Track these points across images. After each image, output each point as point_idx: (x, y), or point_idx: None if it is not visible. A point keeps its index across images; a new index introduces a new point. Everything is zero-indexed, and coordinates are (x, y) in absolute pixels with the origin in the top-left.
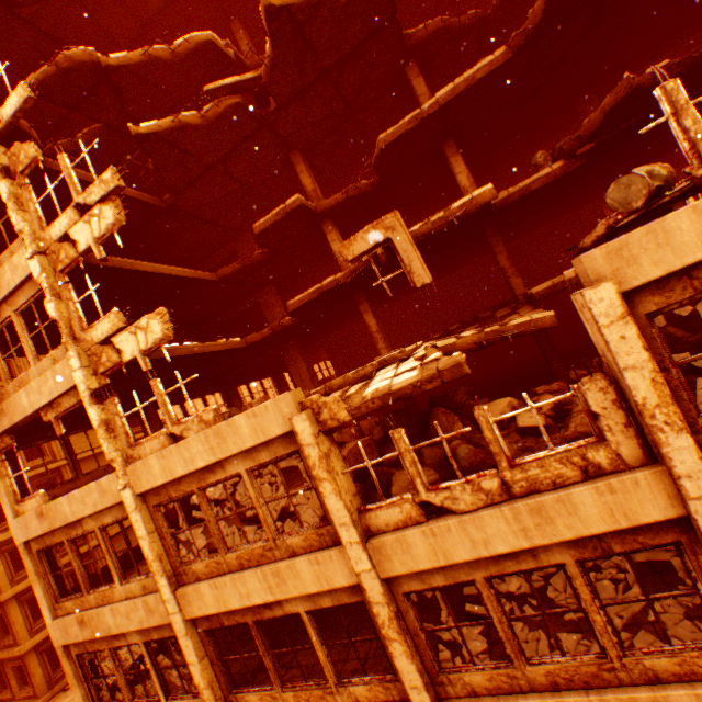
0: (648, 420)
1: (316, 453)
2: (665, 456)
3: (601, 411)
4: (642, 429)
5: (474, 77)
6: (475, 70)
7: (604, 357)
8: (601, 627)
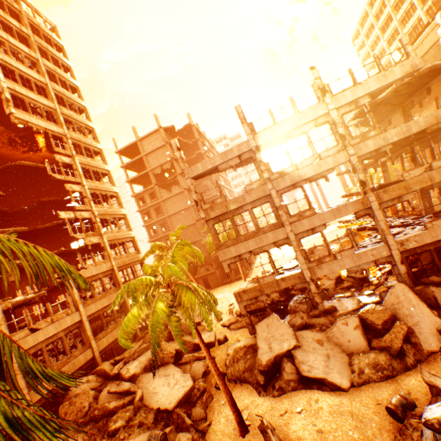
0: (78, 302)
1: (2, 315)
2: (80, 308)
3: (71, 302)
4: (76, 305)
5: (18, 230)
6: (19, 229)
7: (71, 293)
8: (69, 348)
